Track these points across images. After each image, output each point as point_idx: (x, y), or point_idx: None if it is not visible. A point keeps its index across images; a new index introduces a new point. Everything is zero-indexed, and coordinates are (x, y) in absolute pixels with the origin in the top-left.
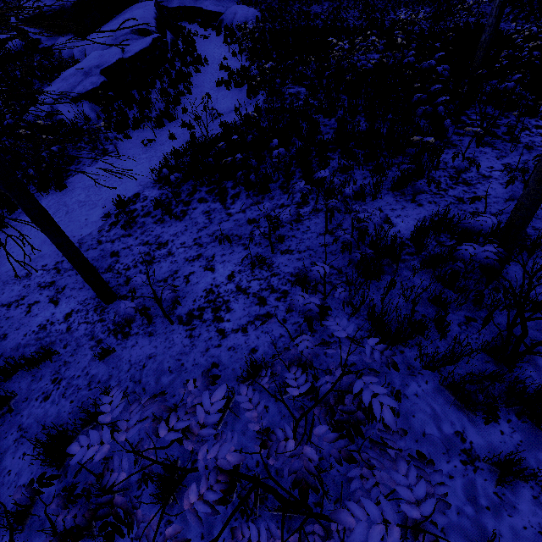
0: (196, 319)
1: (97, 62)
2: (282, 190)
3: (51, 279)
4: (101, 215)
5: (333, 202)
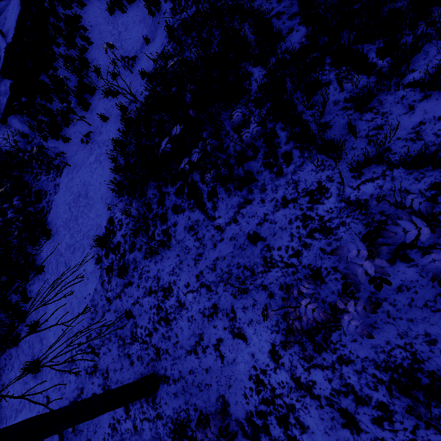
0: (263, 435)
1: None
2: (271, 172)
3: (92, 363)
4: (93, 261)
5: (437, 263)
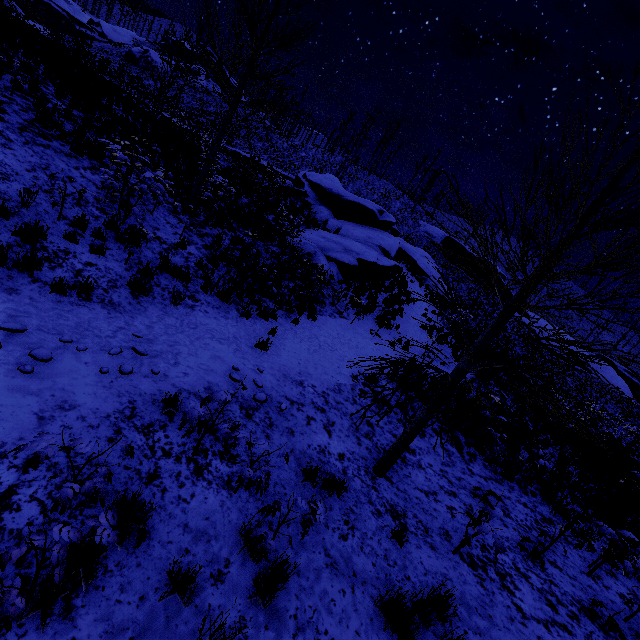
0: (481, 569)
1: (360, 251)
2: (521, 488)
3: (322, 405)
4: (350, 373)
5: (629, 564)
